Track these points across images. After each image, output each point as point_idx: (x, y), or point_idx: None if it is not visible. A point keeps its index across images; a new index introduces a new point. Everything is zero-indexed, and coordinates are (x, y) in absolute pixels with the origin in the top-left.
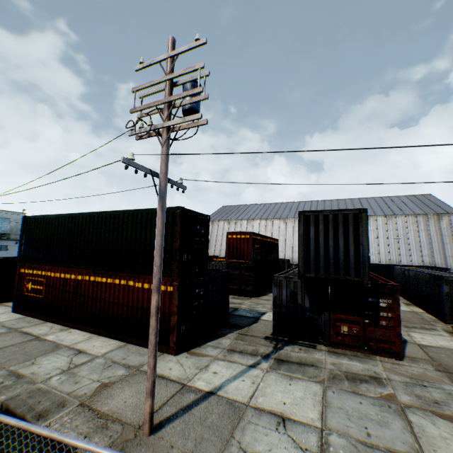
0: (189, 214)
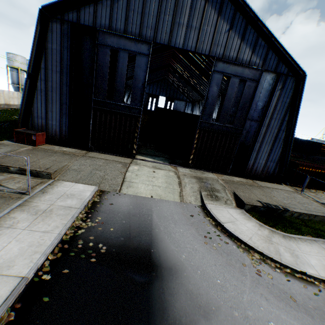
0: None
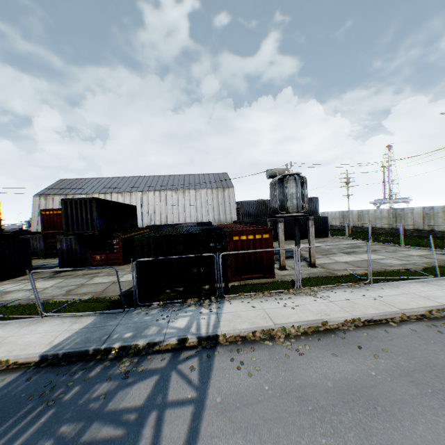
0: None
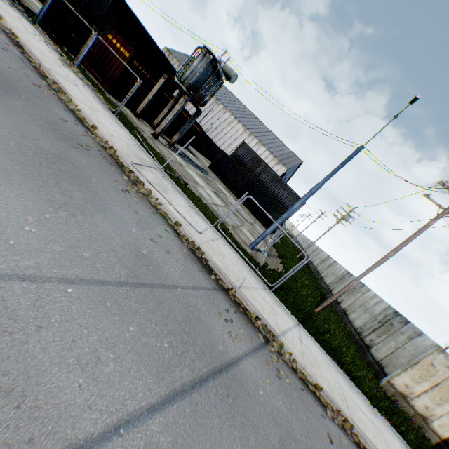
0: None
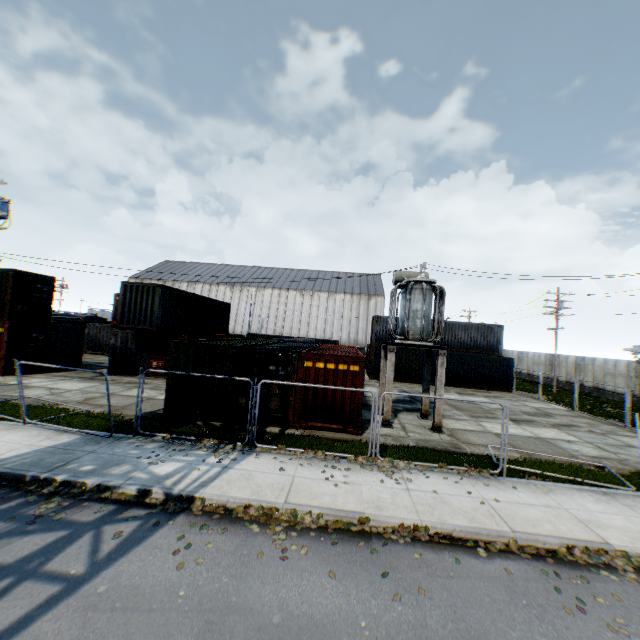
0: (27, 275)
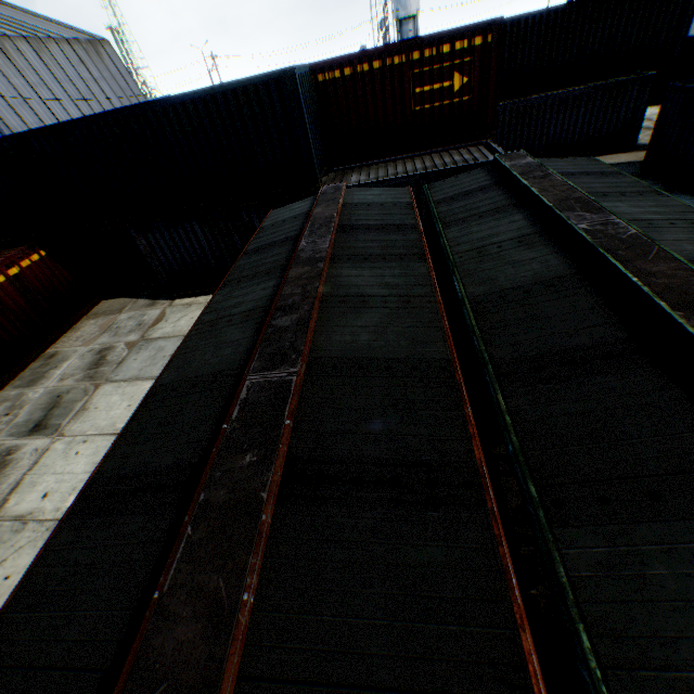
0: None
